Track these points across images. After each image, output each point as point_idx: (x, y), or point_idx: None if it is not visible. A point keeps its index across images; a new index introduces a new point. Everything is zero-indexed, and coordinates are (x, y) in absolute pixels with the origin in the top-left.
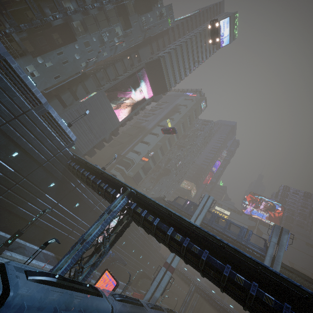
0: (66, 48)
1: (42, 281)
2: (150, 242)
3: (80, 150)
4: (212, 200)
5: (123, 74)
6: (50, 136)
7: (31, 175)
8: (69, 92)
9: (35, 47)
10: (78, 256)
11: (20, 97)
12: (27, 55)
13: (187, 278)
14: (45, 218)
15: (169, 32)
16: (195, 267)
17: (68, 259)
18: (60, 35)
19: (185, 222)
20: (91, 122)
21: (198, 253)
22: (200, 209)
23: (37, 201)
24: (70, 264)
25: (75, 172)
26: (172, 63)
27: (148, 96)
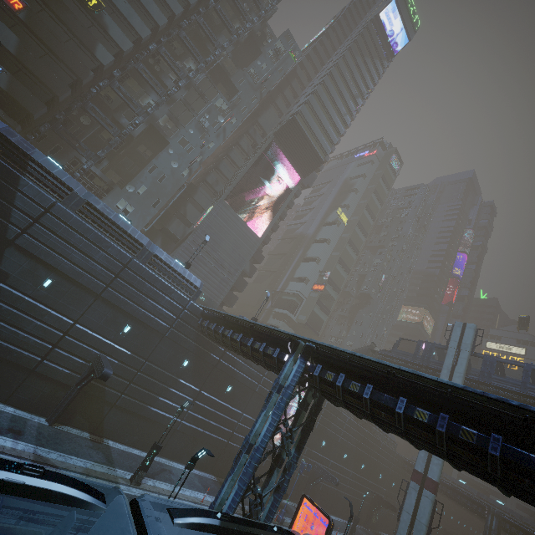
0: (158, 159)
1: (197, 525)
2: (372, 435)
3: (213, 300)
4: (474, 331)
5: (245, 164)
6: (165, 289)
7: (154, 355)
8: (177, 219)
9: (122, 174)
10: (248, 476)
11: (116, 245)
12: (114, 189)
13: (472, 500)
14: (188, 419)
15: (297, 71)
16: (481, 475)
17: (233, 483)
18: (147, 145)
19: (426, 383)
20: (217, 253)
21: (478, 442)
22: (453, 353)
23: (171, 392)
24: (238, 492)
25: (212, 335)
26: (317, 115)
27: (294, 182)
